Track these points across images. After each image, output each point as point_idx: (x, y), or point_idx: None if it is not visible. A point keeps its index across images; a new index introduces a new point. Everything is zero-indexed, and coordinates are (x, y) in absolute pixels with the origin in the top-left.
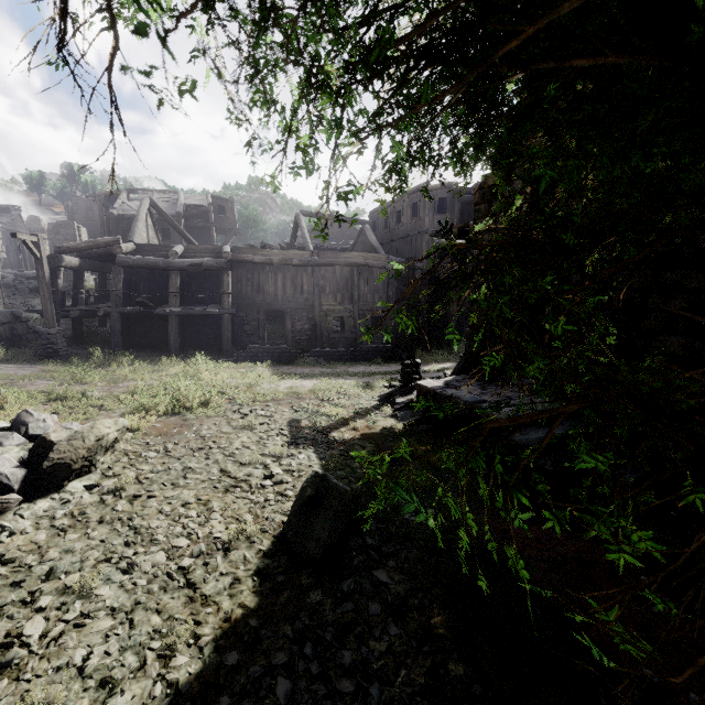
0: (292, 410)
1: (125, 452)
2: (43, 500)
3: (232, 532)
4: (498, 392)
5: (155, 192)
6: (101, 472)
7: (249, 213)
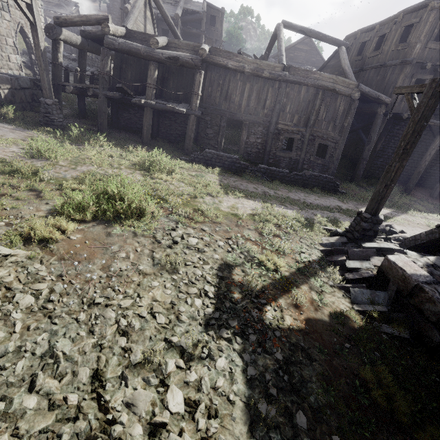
0: (227, 244)
1: None
2: None
3: None
4: None
5: None
6: None
7: (234, 31)
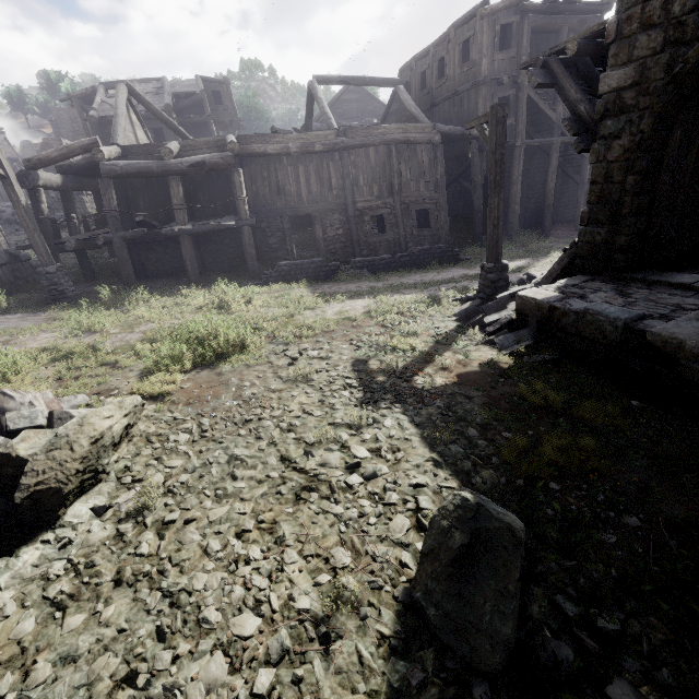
0: (351, 345)
1: (146, 436)
2: (30, 547)
3: (328, 602)
4: (653, 299)
5: (136, 82)
6: (116, 476)
7: (249, 100)
